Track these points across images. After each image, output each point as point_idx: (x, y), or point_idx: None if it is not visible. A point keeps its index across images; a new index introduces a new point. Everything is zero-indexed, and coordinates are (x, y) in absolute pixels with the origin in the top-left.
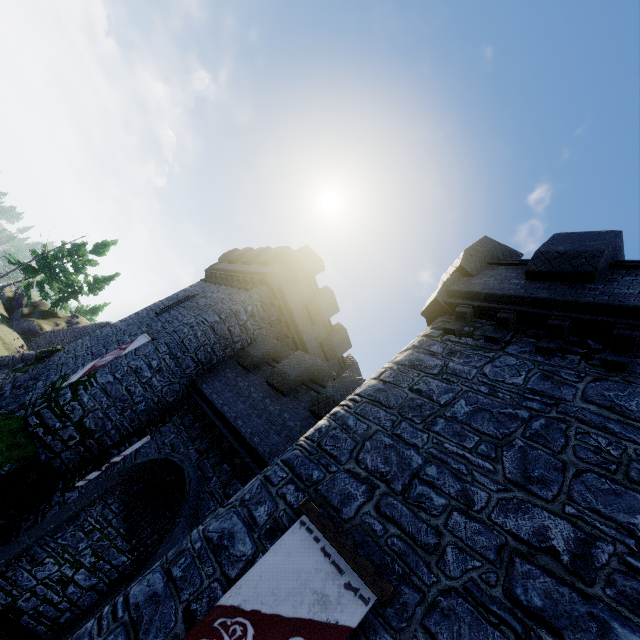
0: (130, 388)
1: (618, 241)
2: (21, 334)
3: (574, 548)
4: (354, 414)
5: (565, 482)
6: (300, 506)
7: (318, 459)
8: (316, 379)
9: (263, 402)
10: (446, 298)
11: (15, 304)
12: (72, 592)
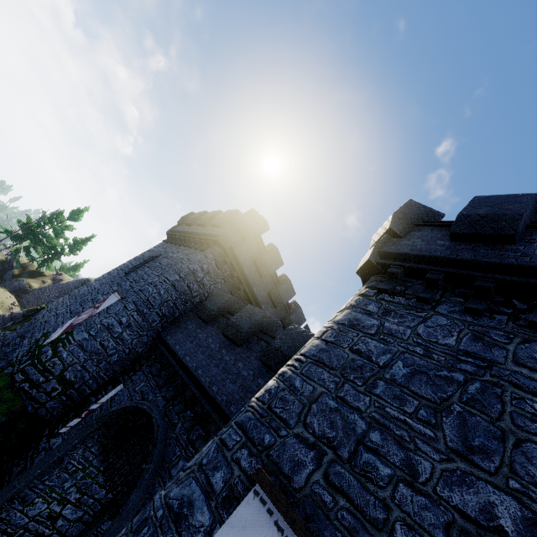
0: (104, 343)
1: (534, 203)
2: (13, 292)
3: (522, 529)
4: (300, 375)
5: (506, 453)
6: (253, 475)
7: (269, 422)
8: (265, 330)
9: (220, 352)
10: (378, 259)
11: (7, 266)
12: (61, 525)
